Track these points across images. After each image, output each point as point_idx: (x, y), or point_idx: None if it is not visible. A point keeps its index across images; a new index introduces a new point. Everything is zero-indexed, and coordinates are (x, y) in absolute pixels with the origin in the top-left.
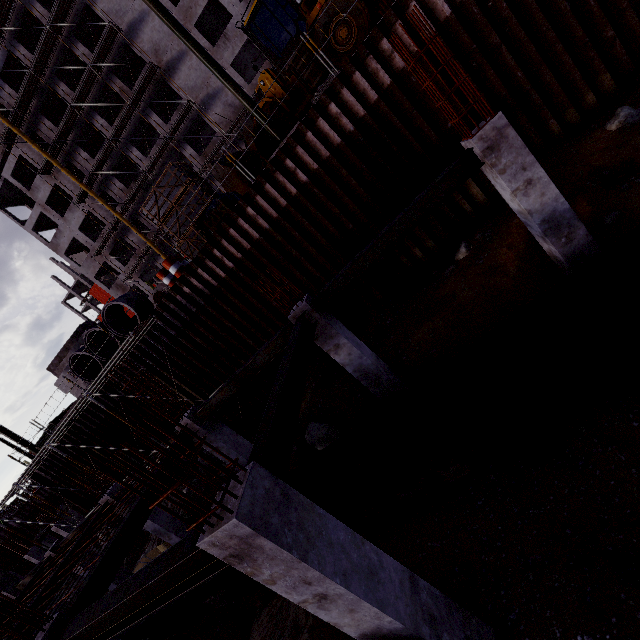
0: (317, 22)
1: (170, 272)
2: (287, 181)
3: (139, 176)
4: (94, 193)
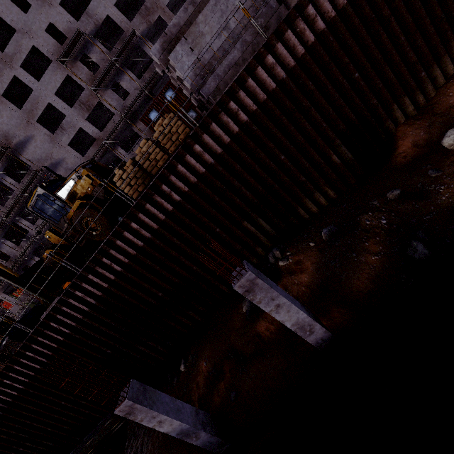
0: (73, 219)
1: None
2: (54, 334)
3: None
4: None
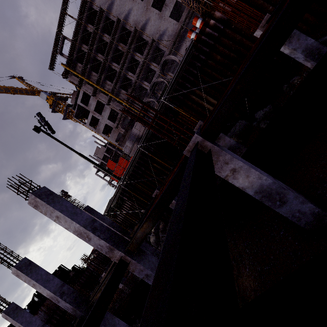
0: None
1: (194, 31)
2: None
3: (132, 85)
4: (114, 96)
